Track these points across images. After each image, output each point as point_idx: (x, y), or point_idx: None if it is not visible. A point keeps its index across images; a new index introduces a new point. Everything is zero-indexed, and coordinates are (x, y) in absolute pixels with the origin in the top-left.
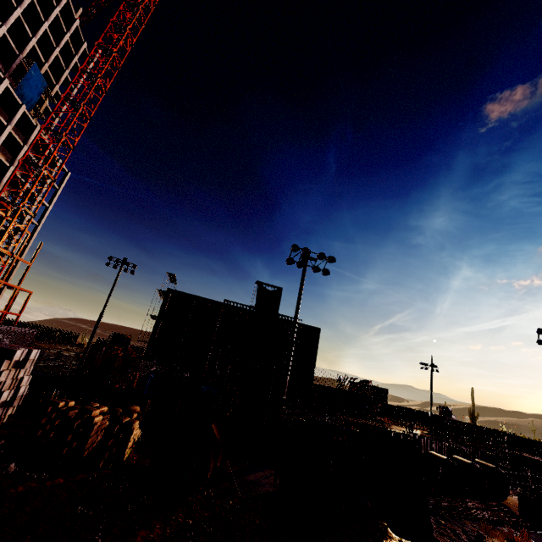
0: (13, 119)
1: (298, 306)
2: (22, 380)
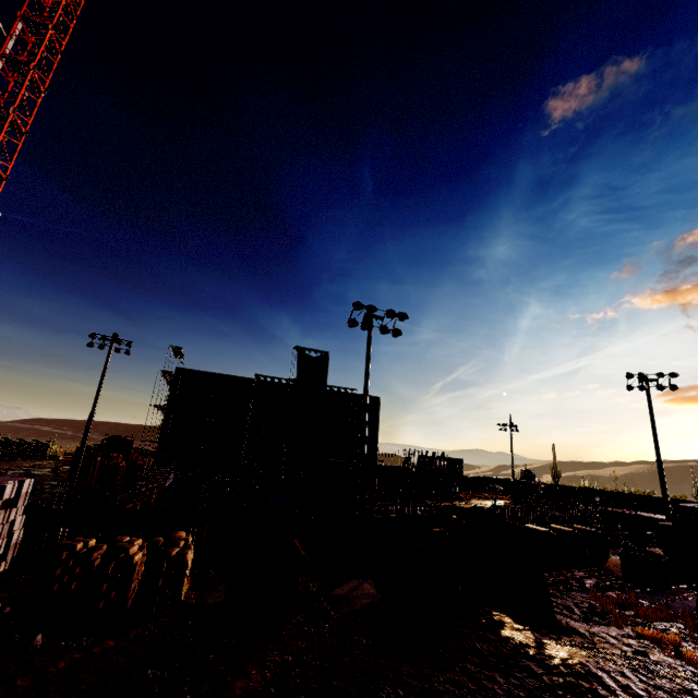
0: None
1: (367, 378)
2: (14, 523)
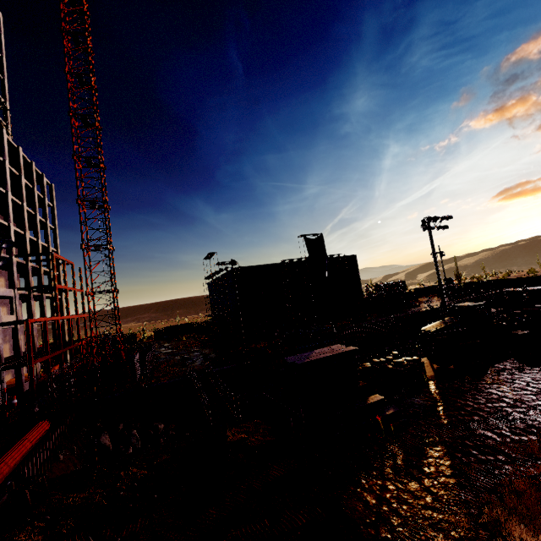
0: (5, 151)
1: (435, 257)
2: None
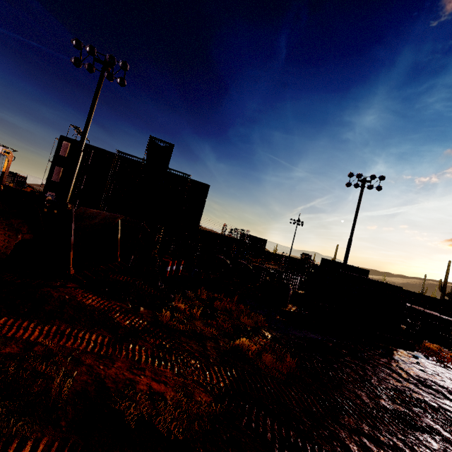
0: None
1: (89, 114)
2: None
